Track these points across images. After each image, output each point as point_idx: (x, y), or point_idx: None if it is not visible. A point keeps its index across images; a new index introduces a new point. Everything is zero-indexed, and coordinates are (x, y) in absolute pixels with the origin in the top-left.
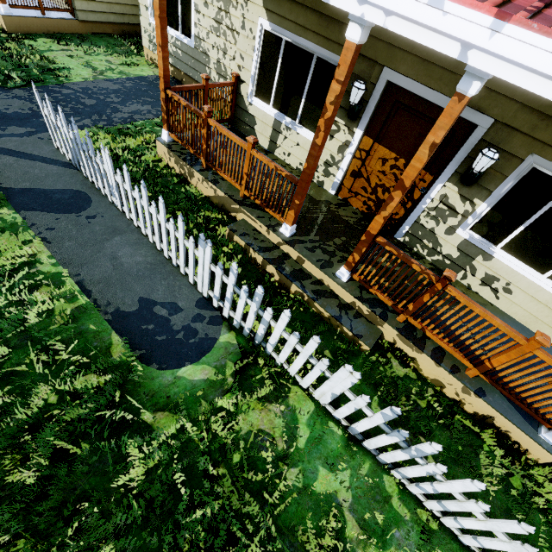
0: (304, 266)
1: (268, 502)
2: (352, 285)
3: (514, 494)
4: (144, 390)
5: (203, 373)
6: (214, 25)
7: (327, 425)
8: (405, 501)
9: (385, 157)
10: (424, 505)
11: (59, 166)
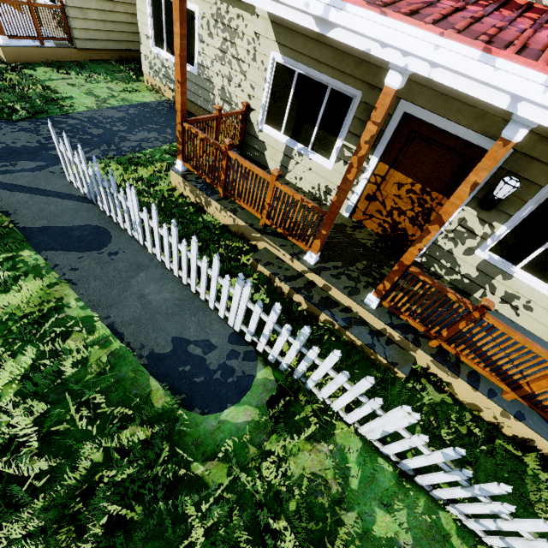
0: (331, 294)
1: None
2: (381, 312)
3: None
4: (190, 438)
5: (245, 415)
6: (219, 54)
7: (377, 462)
8: (465, 538)
9: (401, 182)
10: (484, 541)
11: (74, 201)
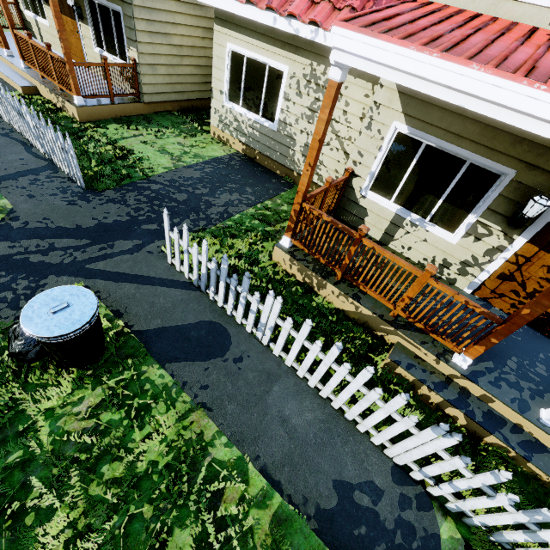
0: (492, 406)
1: None
2: None
3: None
4: None
5: None
6: (306, 113)
7: None
8: None
9: None
10: None
11: (180, 289)
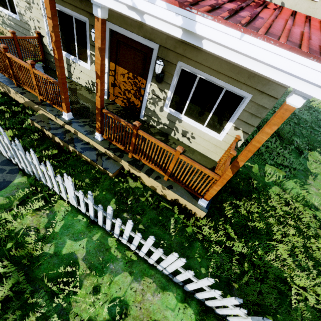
0: (79, 136)
1: (27, 266)
2: (104, 142)
3: (187, 235)
4: None
5: None
6: (27, 5)
7: (77, 217)
8: (119, 249)
9: (123, 73)
10: (131, 249)
11: None
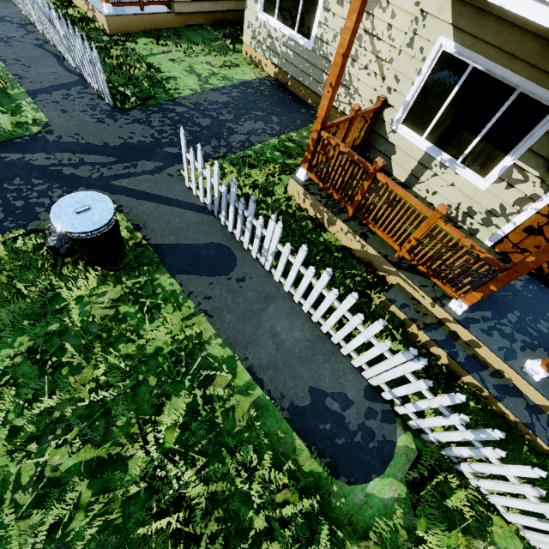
0: (478, 351)
1: None
2: (545, 386)
3: None
4: (340, 511)
5: (391, 489)
6: None
7: None
8: None
9: None
10: None
11: (195, 212)
